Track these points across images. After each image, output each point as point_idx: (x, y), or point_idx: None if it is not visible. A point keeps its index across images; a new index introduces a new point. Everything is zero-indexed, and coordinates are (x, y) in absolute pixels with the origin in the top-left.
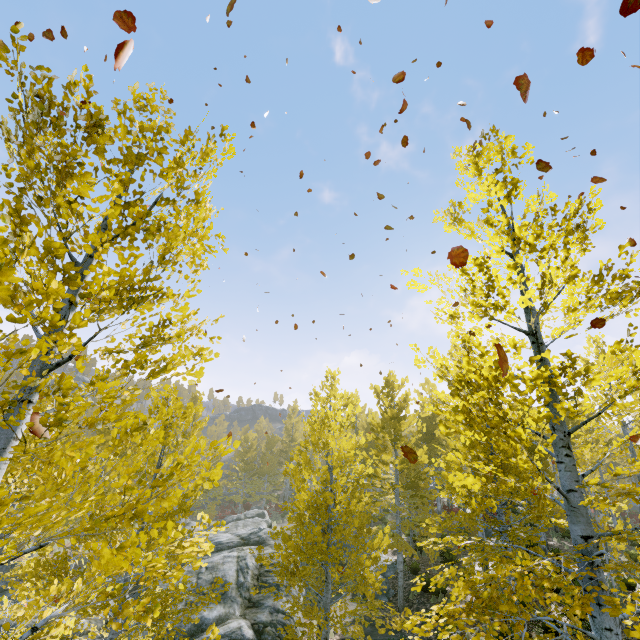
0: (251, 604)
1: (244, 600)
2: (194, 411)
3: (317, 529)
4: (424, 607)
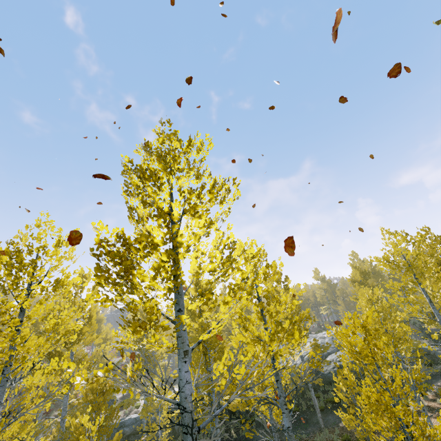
0: None
1: None
2: None
3: None
4: None
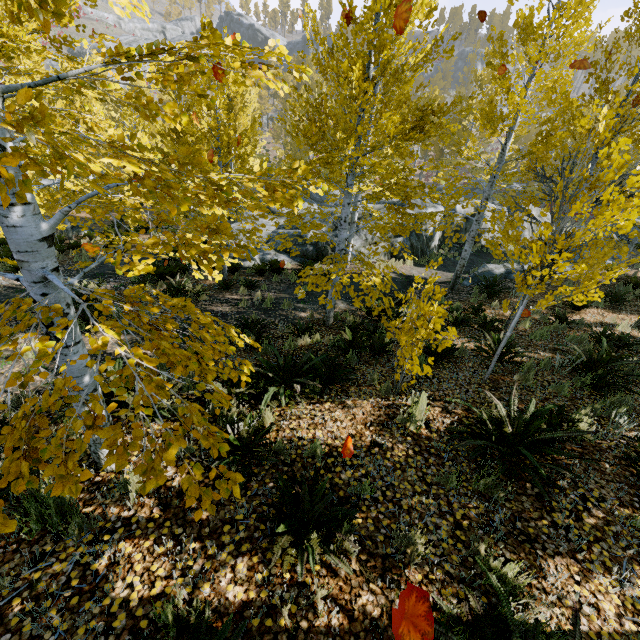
0: (334, 229)
1: (333, 226)
2: (478, 76)
3: (170, 142)
4: (461, 295)
